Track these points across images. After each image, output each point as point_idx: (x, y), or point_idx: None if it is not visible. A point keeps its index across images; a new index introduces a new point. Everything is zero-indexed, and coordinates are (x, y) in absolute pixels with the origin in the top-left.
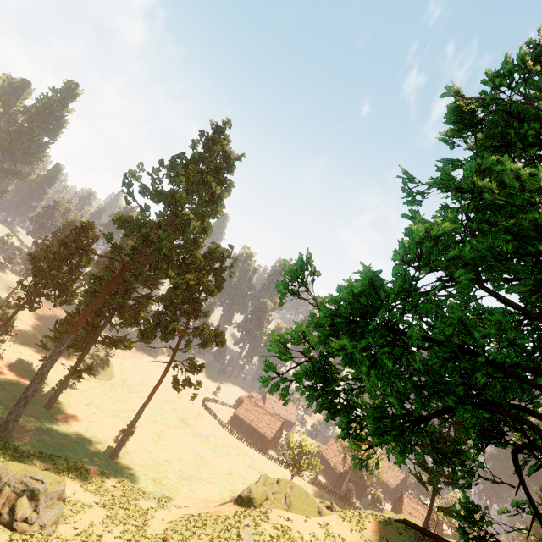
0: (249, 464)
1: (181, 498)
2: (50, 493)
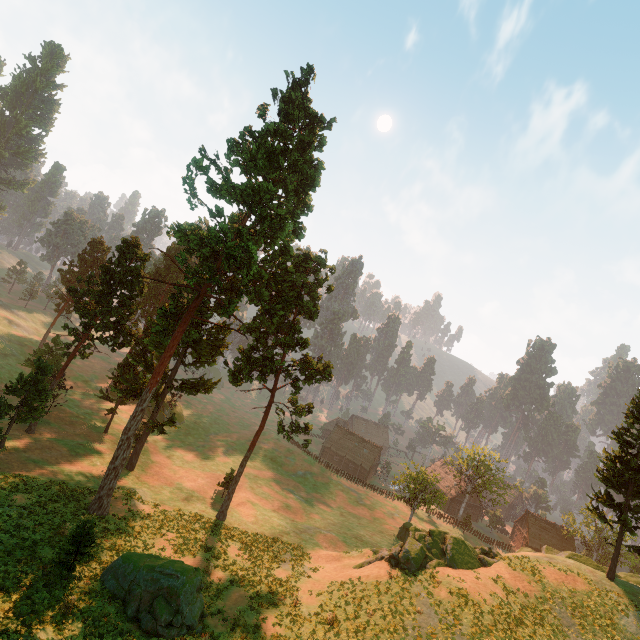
0: (356, 500)
1: (310, 556)
2: (189, 587)
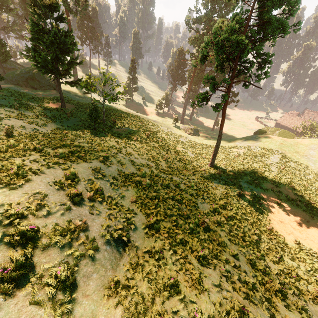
0: None
1: None
2: (195, 129)
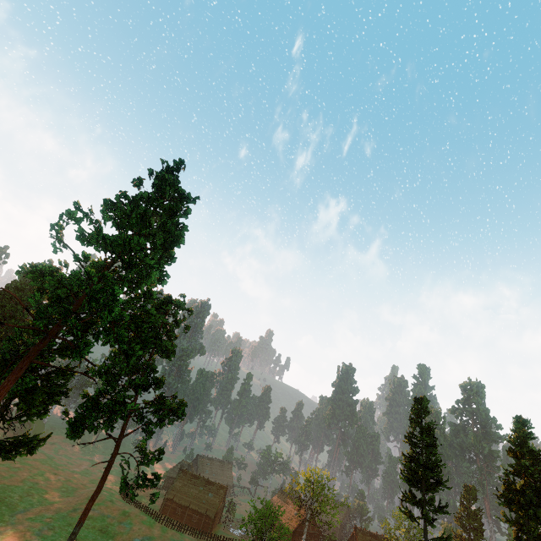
0: None
1: None
2: None
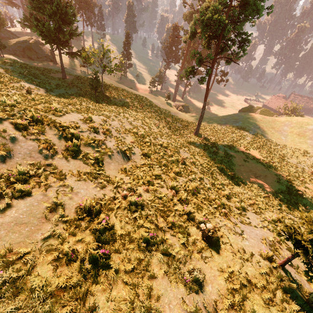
0: None
1: None
2: (185, 106)
